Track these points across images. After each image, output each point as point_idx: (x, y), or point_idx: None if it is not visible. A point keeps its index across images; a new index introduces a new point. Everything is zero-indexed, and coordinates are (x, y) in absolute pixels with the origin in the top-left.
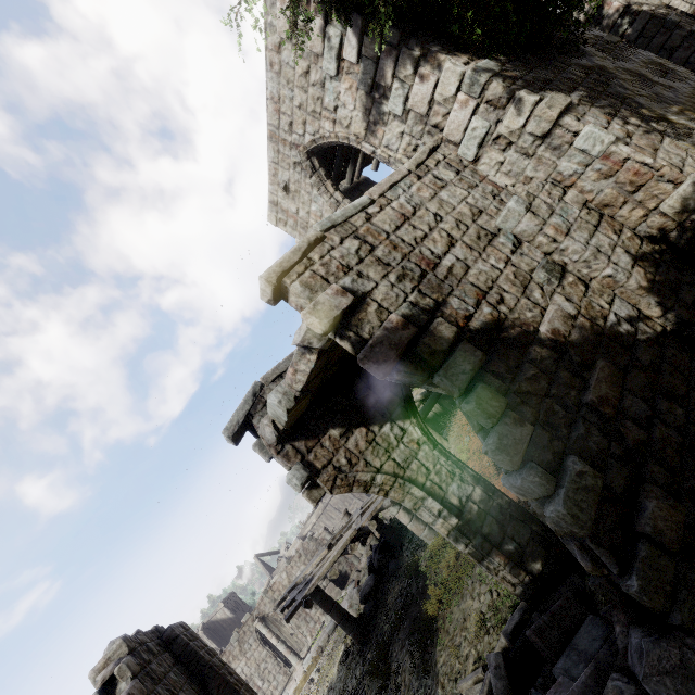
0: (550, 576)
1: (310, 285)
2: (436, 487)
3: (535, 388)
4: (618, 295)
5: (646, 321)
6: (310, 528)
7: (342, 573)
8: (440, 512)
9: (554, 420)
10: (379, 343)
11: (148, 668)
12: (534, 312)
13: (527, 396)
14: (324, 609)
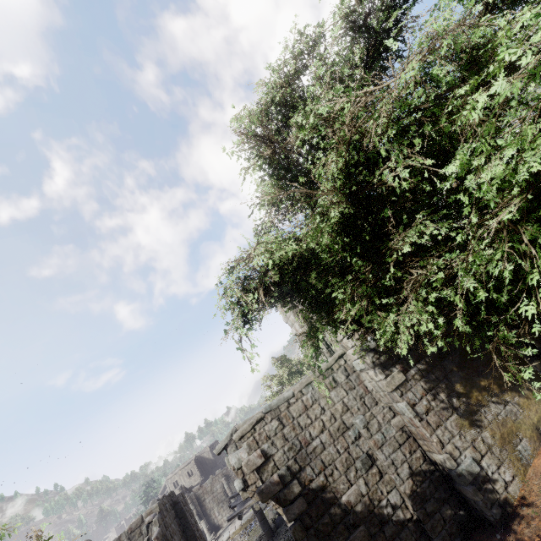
0: None
1: (250, 445)
2: None
3: (325, 529)
4: (397, 488)
5: (403, 509)
6: None
7: None
8: None
9: None
10: (266, 488)
11: (165, 520)
12: (345, 485)
13: (318, 532)
14: (253, 510)
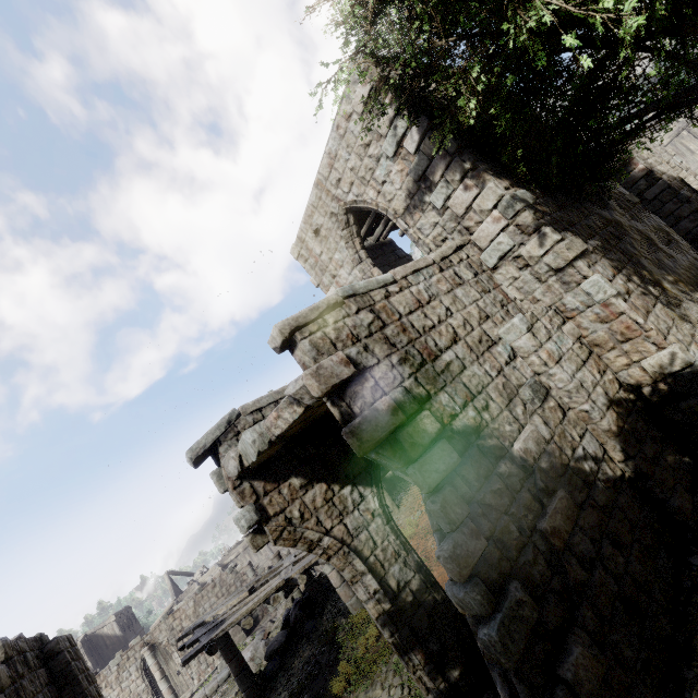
0: (465, 687)
1: (318, 345)
2: (378, 564)
3: (498, 502)
4: (590, 431)
5: (609, 463)
6: (233, 557)
7: (253, 617)
8: (376, 591)
9: (507, 540)
10: (367, 422)
11: (18, 683)
12: (513, 426)
13: (488, 509)
14: (224, 657)
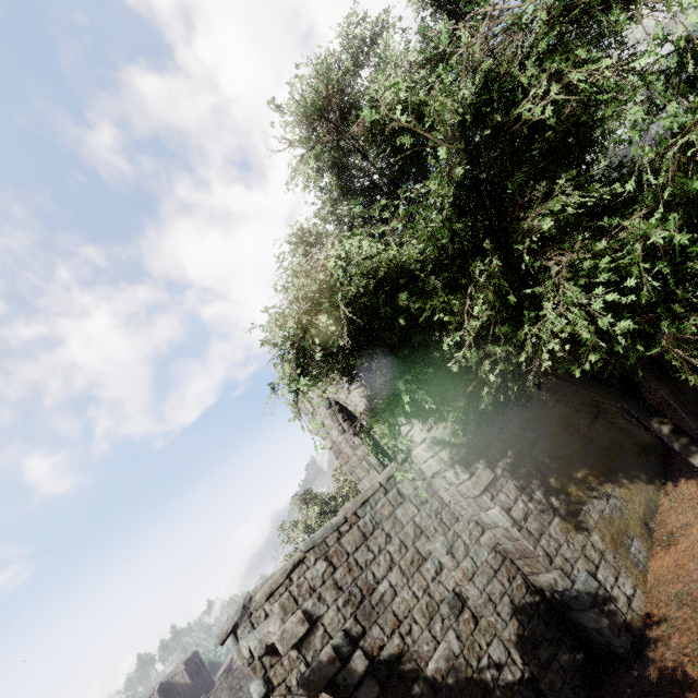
0: None
1: (285, 606)
2: None
3: None
4: (498, 635)
5: (511, 666)
6: None
7: None
8: None
9: None
10: (314, 673)
11: None
12: (430, 646)
13: None
14: None
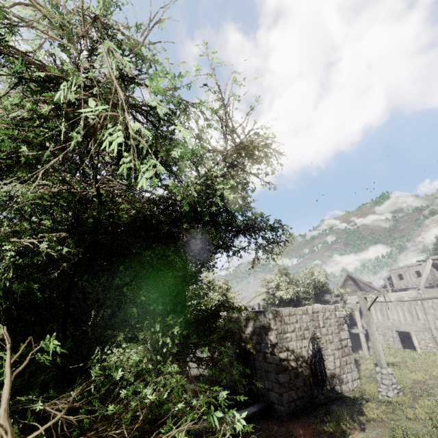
0: None
1: None
2: None
3: None
4: None
5: None
6: None
7: None
8: None
9: None
10: None
11: None
12: None
13: None
14: None
